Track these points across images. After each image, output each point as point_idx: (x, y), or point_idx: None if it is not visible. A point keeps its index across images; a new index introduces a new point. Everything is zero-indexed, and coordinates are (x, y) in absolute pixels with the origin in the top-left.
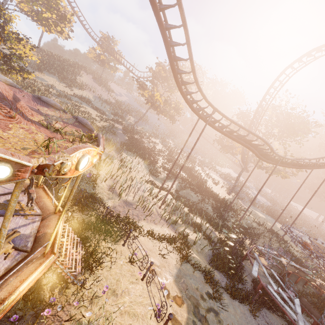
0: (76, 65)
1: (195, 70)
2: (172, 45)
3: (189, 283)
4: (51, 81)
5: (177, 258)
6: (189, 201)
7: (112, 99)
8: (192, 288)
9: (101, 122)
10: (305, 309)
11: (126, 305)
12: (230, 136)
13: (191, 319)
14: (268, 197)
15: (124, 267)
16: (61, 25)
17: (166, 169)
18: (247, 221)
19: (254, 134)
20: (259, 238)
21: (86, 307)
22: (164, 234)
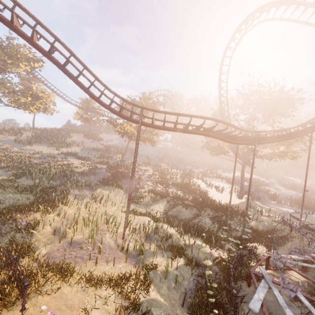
0: (68, 130)
1: (98, 78)
2: (64, 64)
3: None
4: (40, 149)
5: (116, 309)
6: (180, 219)
7: (101, 146)
8: None
9: (84, 167)
10: None
11: None
12: (176, 130)
13: None
14: (297, 188)
15: None
16: (36, 103)
17: (153, 192)
18: (264, 224)
19: (197, 117)
20: (286, 242)
21: None
22: (117, 273)
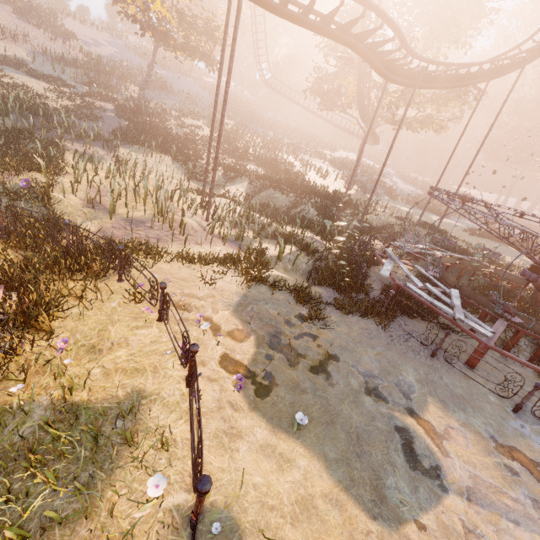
0: None
1: None
2: None
3: (264, 309)
4: None
5: (240, 281)
6: (273, 208)
7: (78, 55)
8: (268, 314)
9: (61, 100)
10: (469, 300)
11: (121, 361)
12: (307, 23)
13: (263, 353)
14: (418, 183)
15: (119, 311)
16: None
17: (222, 165)
18: (379, 219)
19: None
20: (401, 237)
21: (25, 382)
22: (218, 255)
